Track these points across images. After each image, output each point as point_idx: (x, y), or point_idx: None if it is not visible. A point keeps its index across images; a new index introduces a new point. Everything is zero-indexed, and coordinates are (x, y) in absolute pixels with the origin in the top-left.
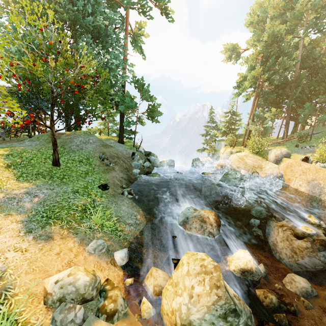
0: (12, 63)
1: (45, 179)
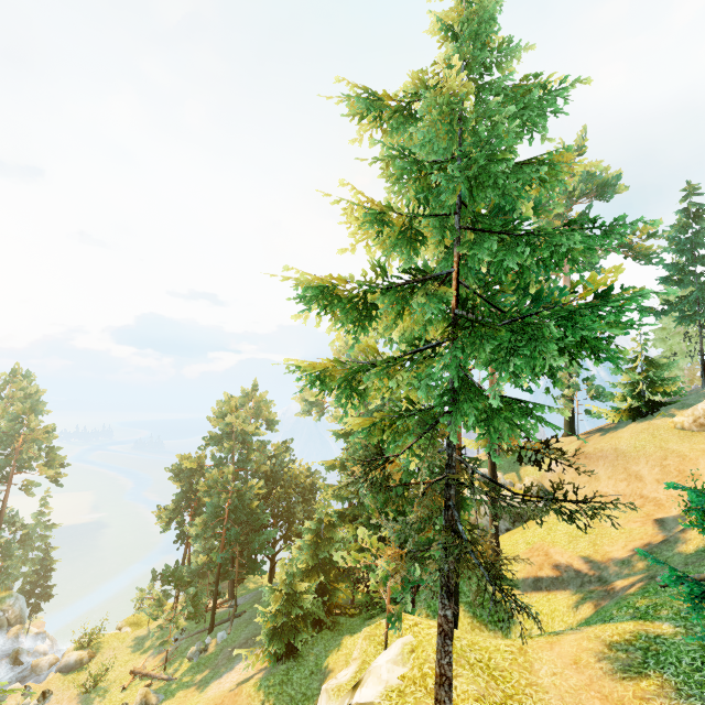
0: None
1: None
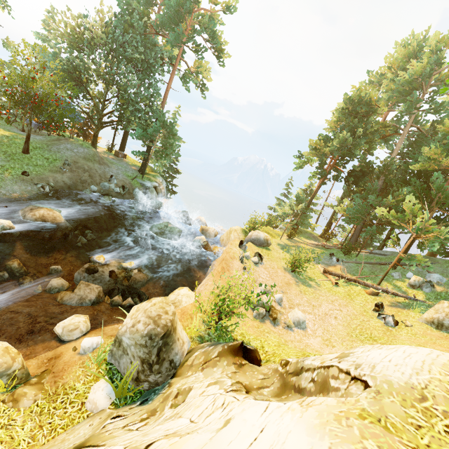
0: (5, 77)
1: (3, 155)
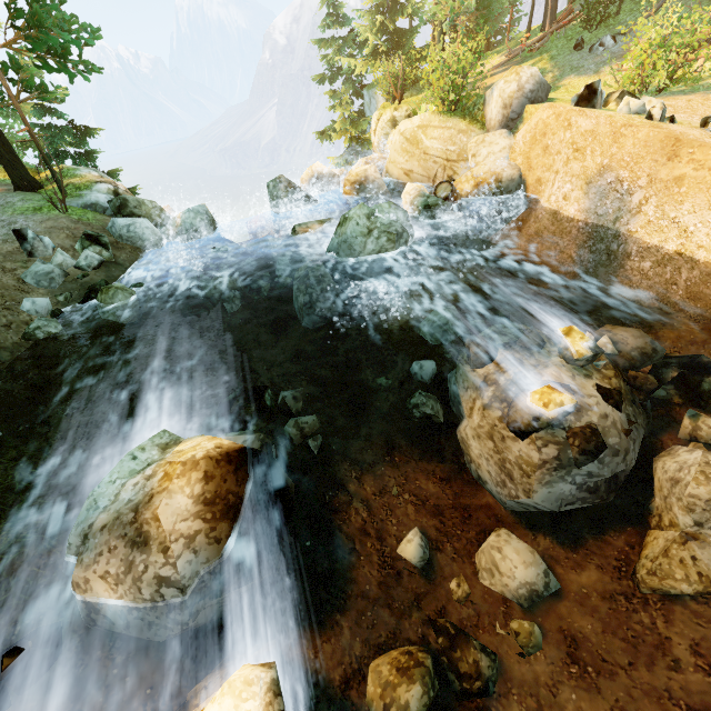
0: None
1: None
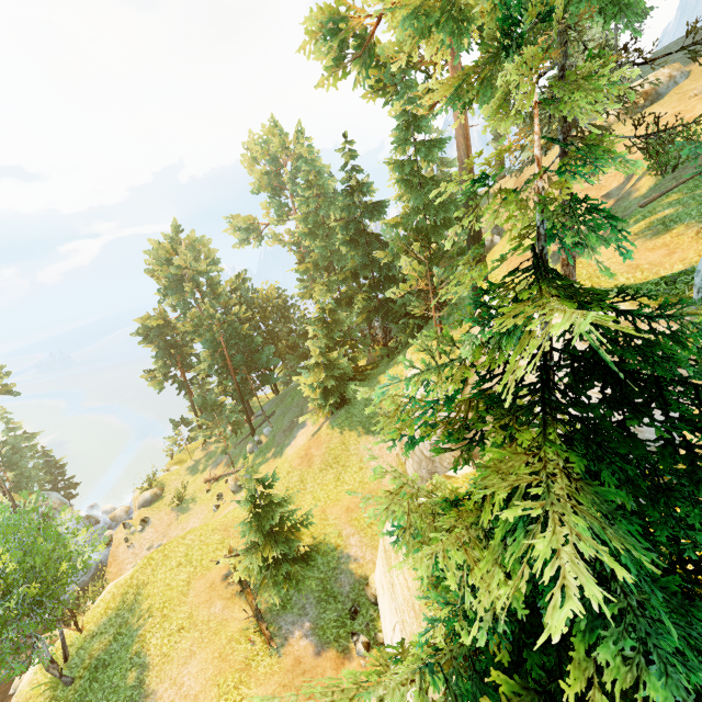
0: None
1: None
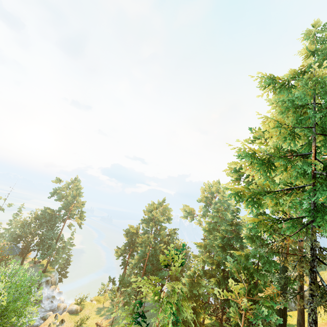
0: None
1: None
